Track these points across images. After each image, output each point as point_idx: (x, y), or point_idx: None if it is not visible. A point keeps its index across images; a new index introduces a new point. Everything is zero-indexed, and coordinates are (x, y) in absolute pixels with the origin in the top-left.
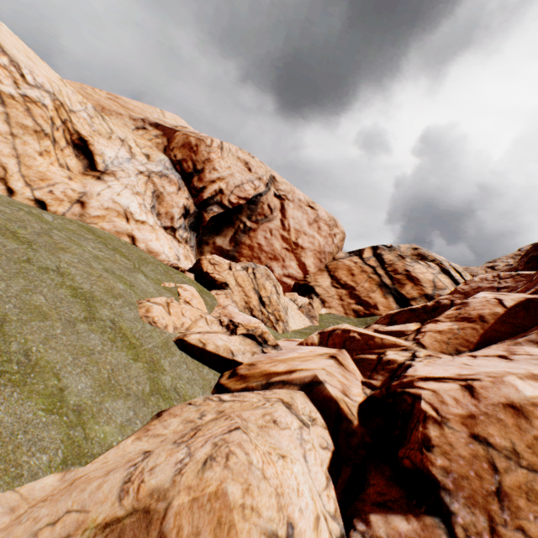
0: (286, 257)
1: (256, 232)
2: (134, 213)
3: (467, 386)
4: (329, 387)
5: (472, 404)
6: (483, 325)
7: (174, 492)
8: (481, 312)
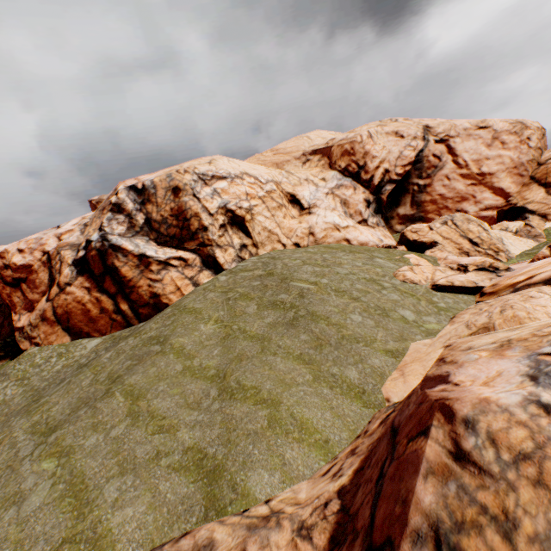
0: (474, 193)
1: (432, 186)
2: (339, 223)
3: None
4: None
5: None
6: None
7: (492, 321)
8: None
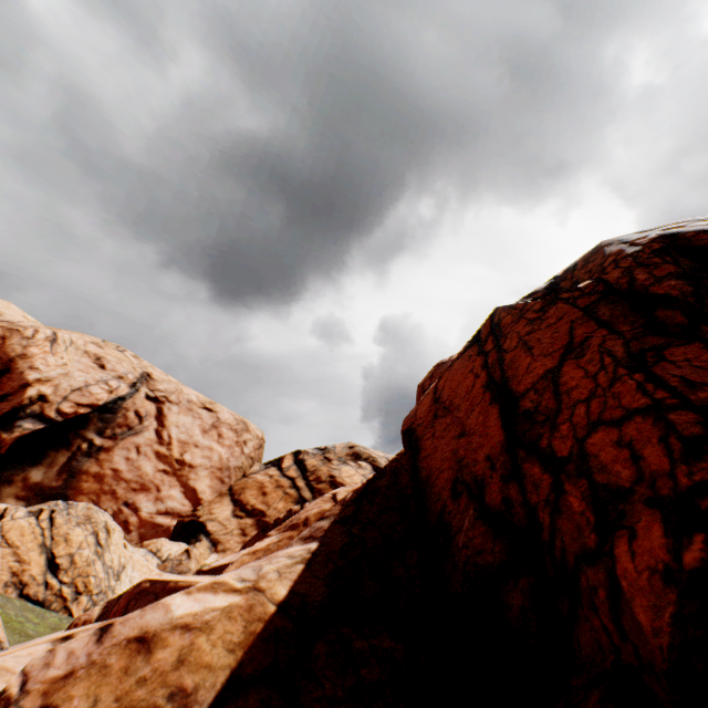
0: (163, 484)
1: (112, 452)
2: None
3: (107, 625)
4: None
5: (87, 654)
6: (302, 530)
7: None
8: (310, 513)
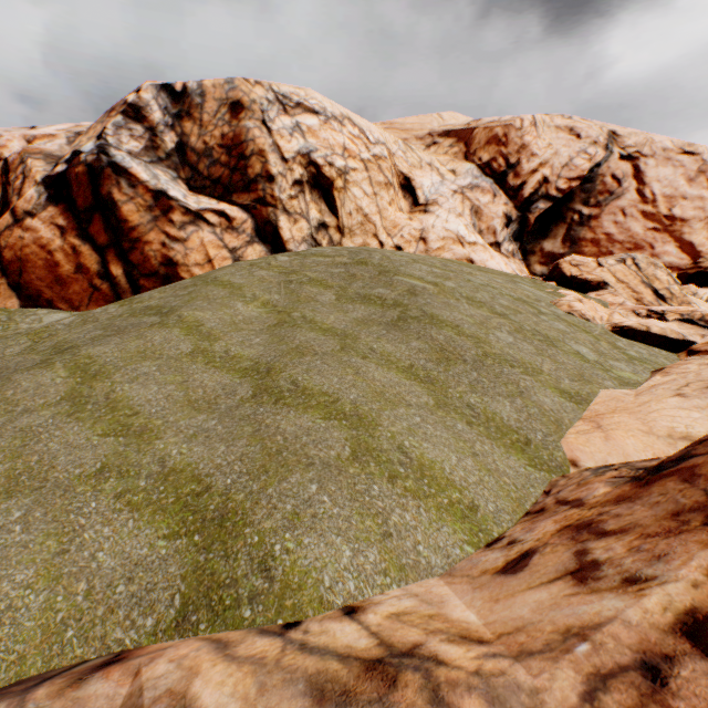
0: (654, 242)
1: (599, 219)
2: (464, 236)
3: None
4: None
5: None
6: None
7: None
8: None
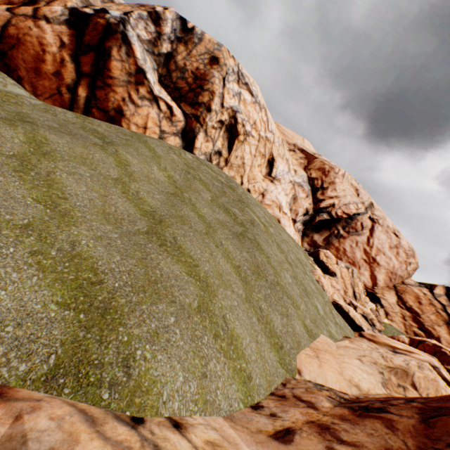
0: (362, 266)
1: (345, 239)
2: (283, 206)
3: None
4: (443, 372)
5: None
6: None
7: (411, 370)
8: None
